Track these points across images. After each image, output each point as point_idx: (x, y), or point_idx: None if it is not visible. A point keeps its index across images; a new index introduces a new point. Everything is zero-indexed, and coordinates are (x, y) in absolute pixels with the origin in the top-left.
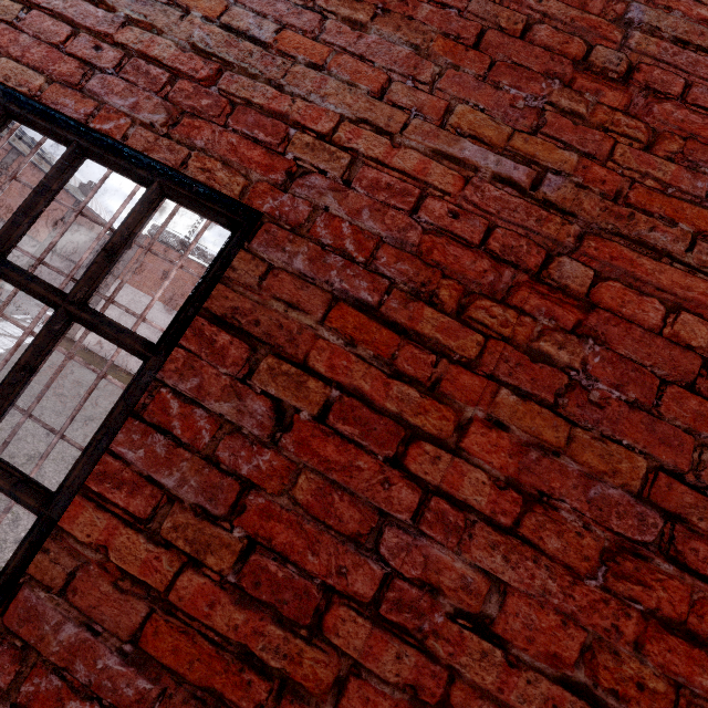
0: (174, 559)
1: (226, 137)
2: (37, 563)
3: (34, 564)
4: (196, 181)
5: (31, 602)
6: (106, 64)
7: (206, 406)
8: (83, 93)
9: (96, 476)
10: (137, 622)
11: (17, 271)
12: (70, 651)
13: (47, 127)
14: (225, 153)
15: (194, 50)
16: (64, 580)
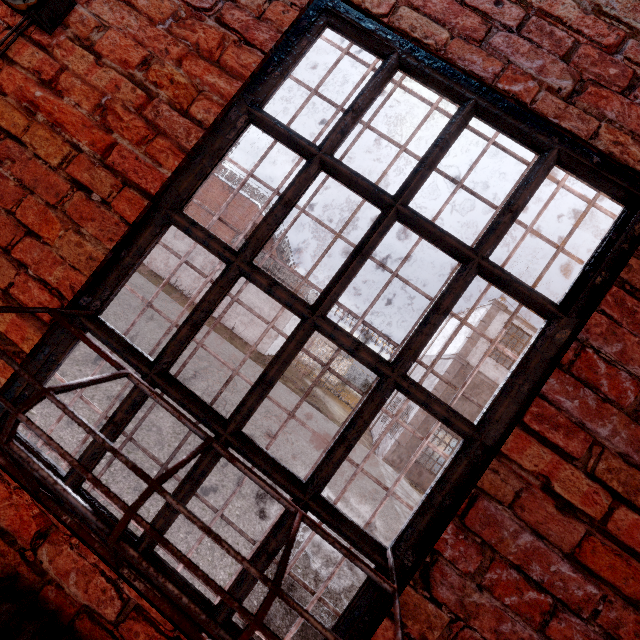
0: (603, 495)
1: (632, 110)
2: (484, 480)
3: (482, 480)
4: (598, 153)
5: (483, 510)
6: (506, 21)
7: (625, 369)
8: (485, 51)
9: (530, 416)
10: (575, 540)
11: (428, 222)
12: (519, 552)
13: (443, 83)
14: (632, 126)
15: (594, 12)
16: (509, 497)
